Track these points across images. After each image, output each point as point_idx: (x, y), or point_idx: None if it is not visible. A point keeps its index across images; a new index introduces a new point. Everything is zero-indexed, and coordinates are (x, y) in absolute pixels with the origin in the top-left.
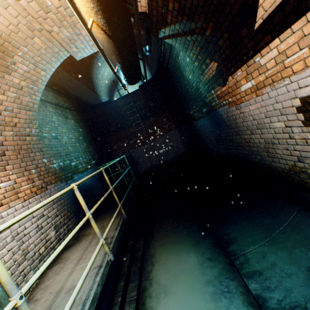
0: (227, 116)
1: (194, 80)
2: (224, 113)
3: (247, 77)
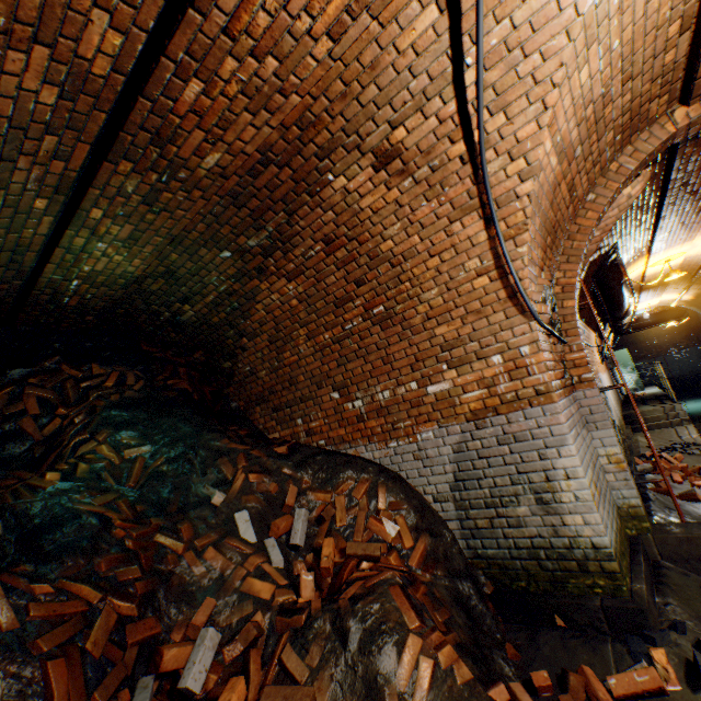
0: None
1: None
2: None
3: None
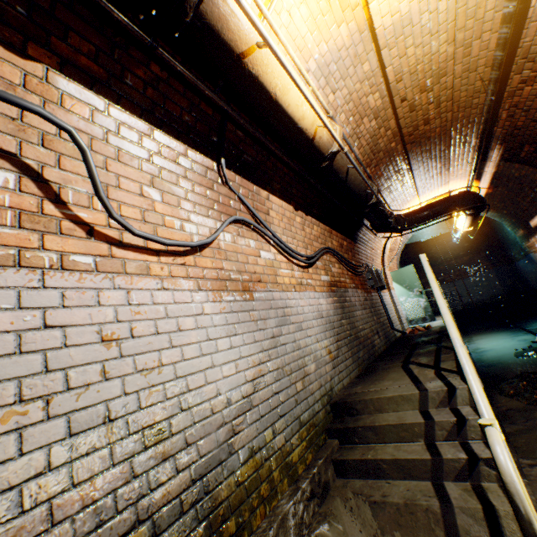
0: (535, 259)
1: (511, 232)
2: (533, 257)
3: (535, 241)
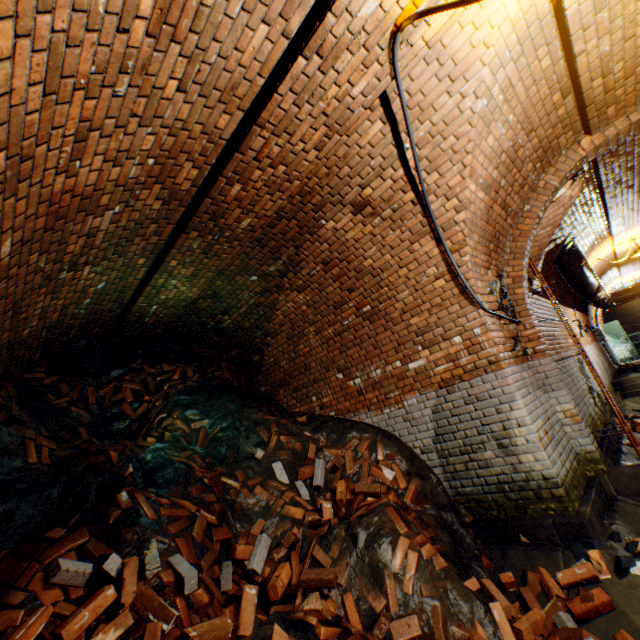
0: None
1: None
2: None
3: None
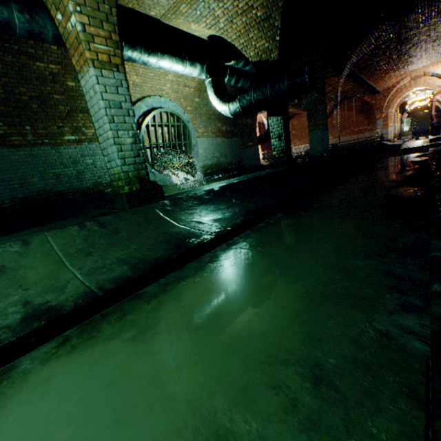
0: None
1: None
2: None
3: None
